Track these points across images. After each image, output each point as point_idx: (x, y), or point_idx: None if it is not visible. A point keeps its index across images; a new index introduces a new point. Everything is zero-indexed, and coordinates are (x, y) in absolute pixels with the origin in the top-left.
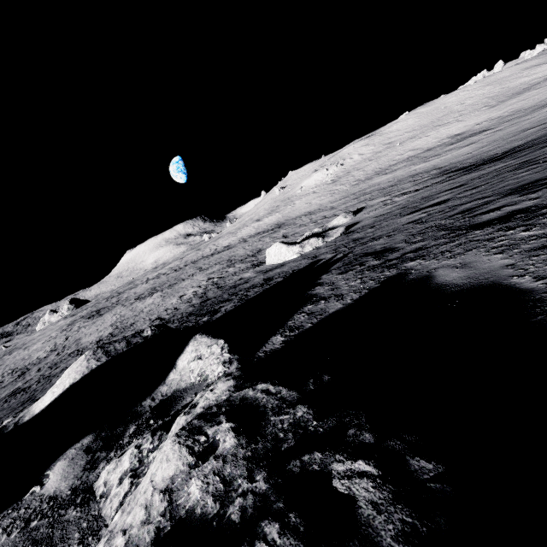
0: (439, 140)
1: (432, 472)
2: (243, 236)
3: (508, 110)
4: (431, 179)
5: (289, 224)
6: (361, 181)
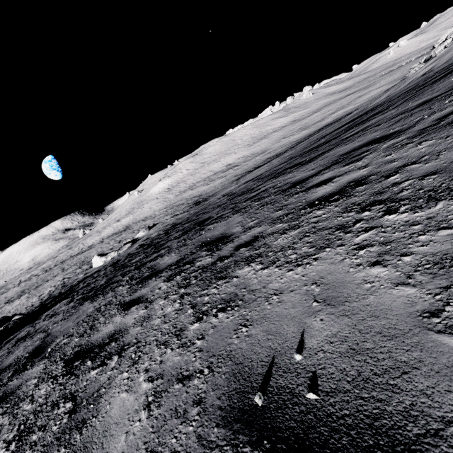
0: (222, 166)
1: (19, 322)
2: (104, 236)
3: (251, 152)
4: (188, 206)
5: (130, 228)
6: (181, 193)
